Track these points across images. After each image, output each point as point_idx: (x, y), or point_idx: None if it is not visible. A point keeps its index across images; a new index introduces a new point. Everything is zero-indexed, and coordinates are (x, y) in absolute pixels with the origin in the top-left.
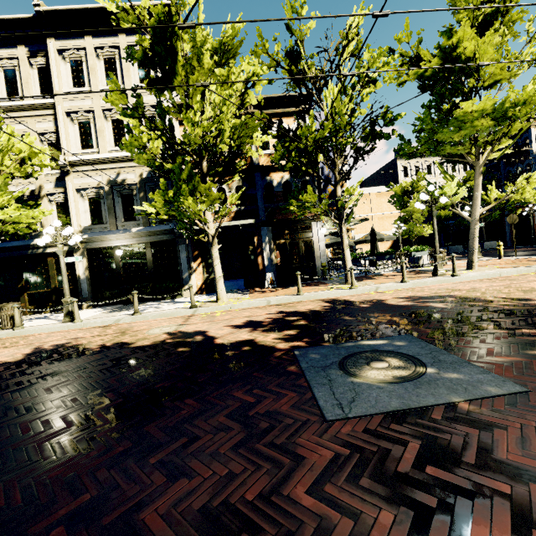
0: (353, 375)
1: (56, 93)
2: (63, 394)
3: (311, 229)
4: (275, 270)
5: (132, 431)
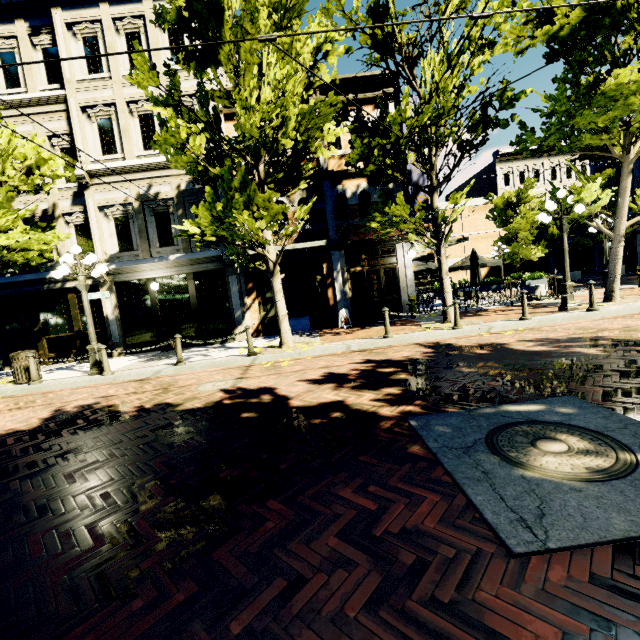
0: (519, 464)
1: (67, 82)
2: (90, 484)
3: (396, 253)
4: (350, 305)
5: (195, 560)
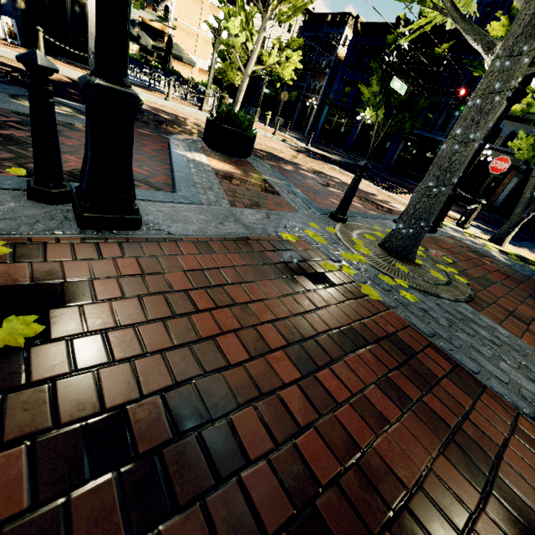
0: (17, 100)
1: None
2: None
3: None
4: (22, 20)
5: None
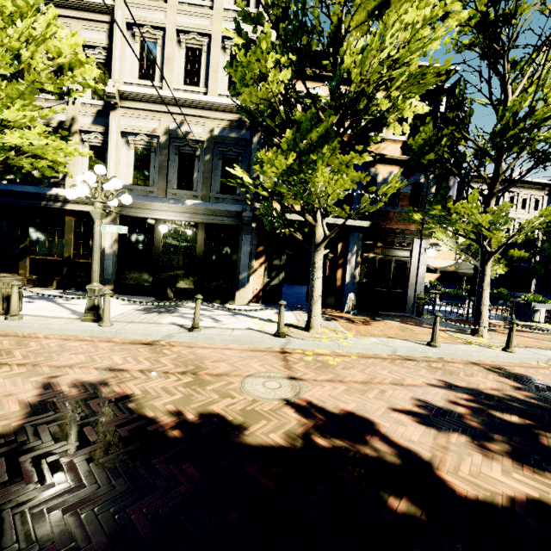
0: None
1: None
2: None
3: (411, 248)
4: (355, 290)
5: None
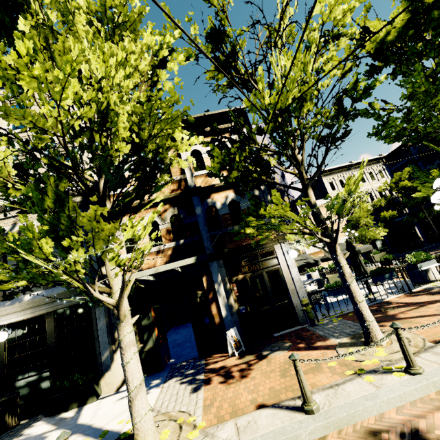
0: None
1: None
2: None
3: (275, 254)
4: (238, 319)
5: None
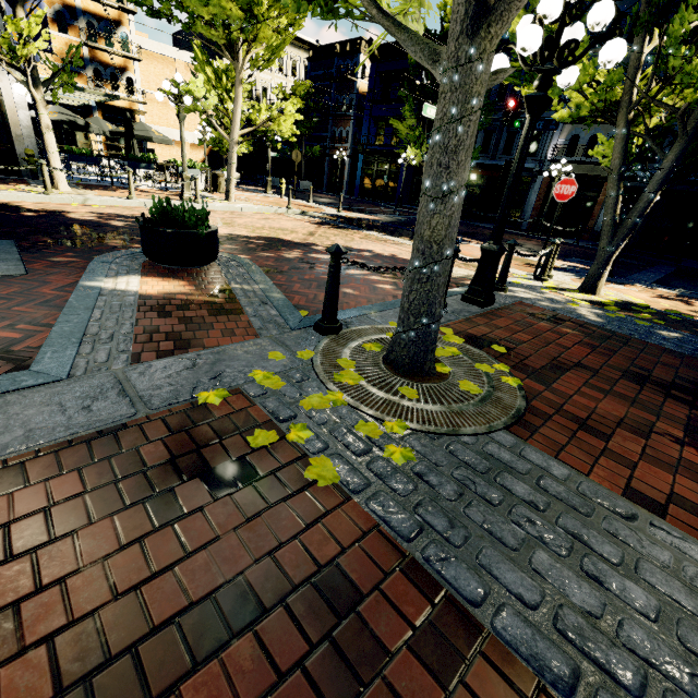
0: None
1: None
2: None
3: None
4: None
5: None
